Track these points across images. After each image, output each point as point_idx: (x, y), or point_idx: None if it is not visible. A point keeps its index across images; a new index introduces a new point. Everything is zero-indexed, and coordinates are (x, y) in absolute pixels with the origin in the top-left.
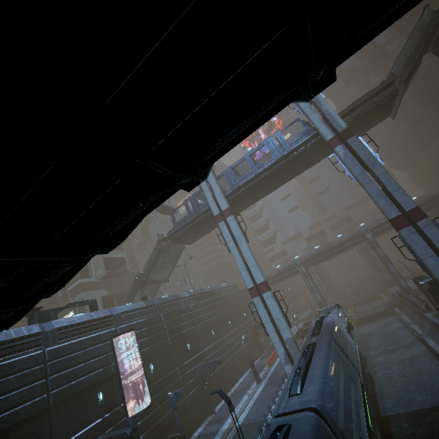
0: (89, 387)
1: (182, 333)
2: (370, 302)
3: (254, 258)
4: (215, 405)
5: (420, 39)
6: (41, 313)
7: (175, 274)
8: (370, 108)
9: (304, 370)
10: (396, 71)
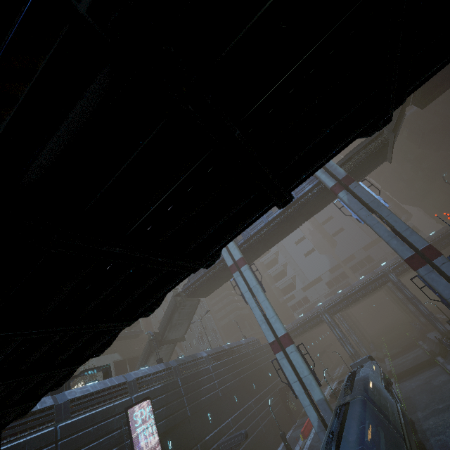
0: None
1: (202, 400)
2: (409, 351)
3: (272, 308)
4: None
5: None
6: None
7: (191, 331)
8: (365, 155)
9: (337, 434)
10: None
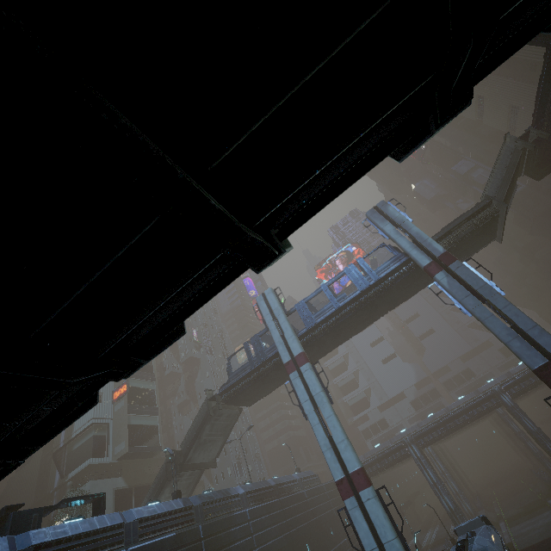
0: None
1: None
2: (535, 514)
3: (341, 428)
4: None
5: (508, 162)
6: (19, 515)
7: (226, 453)
8: (469, 230)
9: None
10: (491, 193)
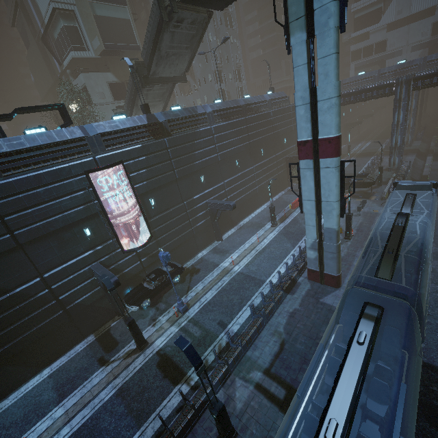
0: (70, 224)
1: (195, 164)
2: None
3: (337, 79)
4: (225, 231)
5: None
6: None
7: (206, 61)
8: None
9: None
10: None
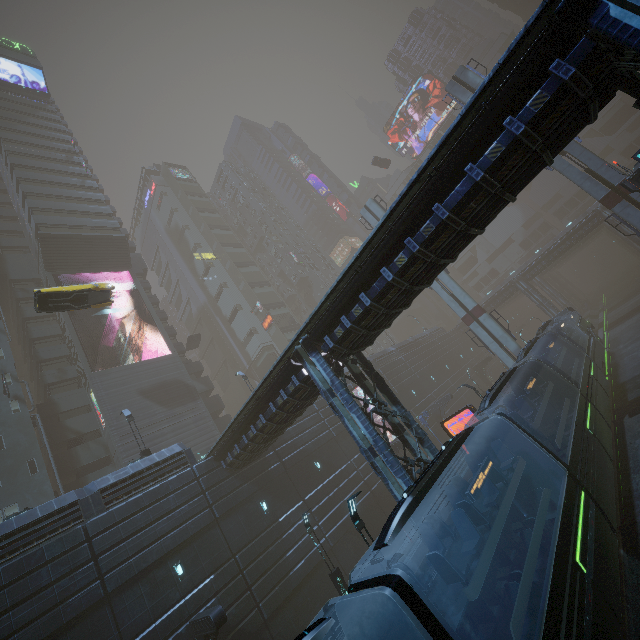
0: None
1: (404, 382)
2: (630, 299)
3: (459, 287)
4: None
5: None
6: None
7: None
8: None
9: (526, 349)
10: None
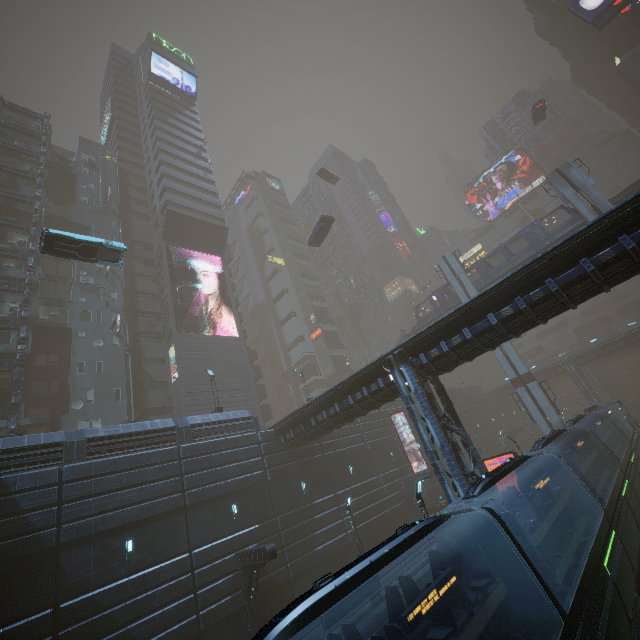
0: (384, 446)
1: None
2: None
3: (515, 350)
4: None
5: None
6: None
7: None
8: None
9: (574, 419)
10: None
